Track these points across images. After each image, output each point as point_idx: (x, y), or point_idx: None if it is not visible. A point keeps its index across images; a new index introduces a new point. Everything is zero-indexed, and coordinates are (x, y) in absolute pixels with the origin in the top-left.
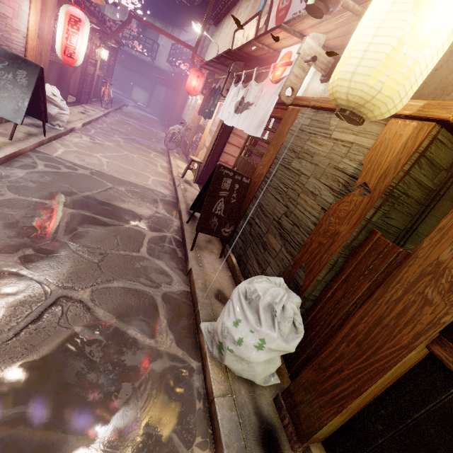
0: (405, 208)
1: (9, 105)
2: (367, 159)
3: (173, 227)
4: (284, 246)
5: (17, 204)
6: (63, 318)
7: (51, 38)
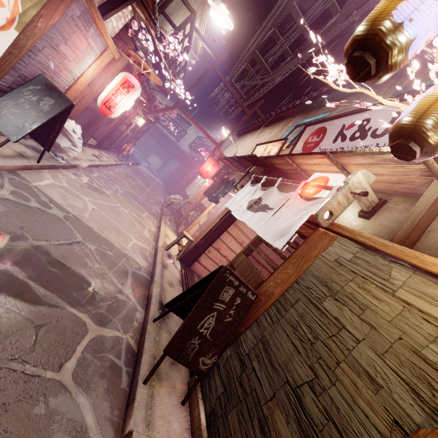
0: None
1: (14, 120)
2: None
3: (133, 322)
4: None
5: None
6: None
7: (100, 91)
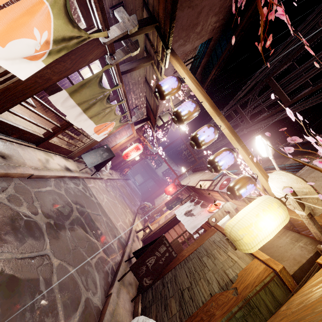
0: (258, 320)
1: (92, 160)
2: (240, 274)
3: (115, 259)
4: (179, 312)
5: (62, 198)
6: (40, 267)
7: (124, 147)
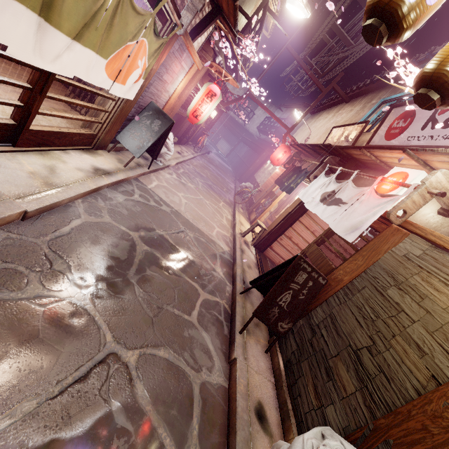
0: None
1: (137, 141)
2: None
3: (225, 293)
4: (361, 393)
5: (109, 229)
6: (105, 385)
7: (185, 99)
